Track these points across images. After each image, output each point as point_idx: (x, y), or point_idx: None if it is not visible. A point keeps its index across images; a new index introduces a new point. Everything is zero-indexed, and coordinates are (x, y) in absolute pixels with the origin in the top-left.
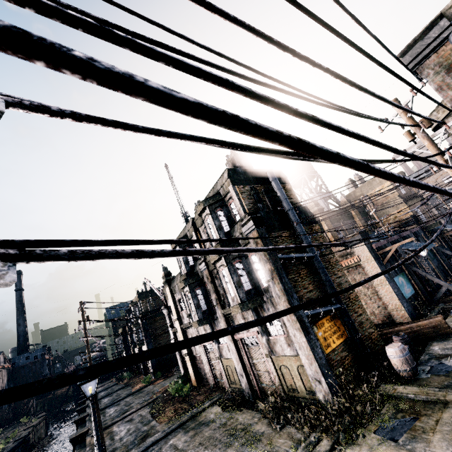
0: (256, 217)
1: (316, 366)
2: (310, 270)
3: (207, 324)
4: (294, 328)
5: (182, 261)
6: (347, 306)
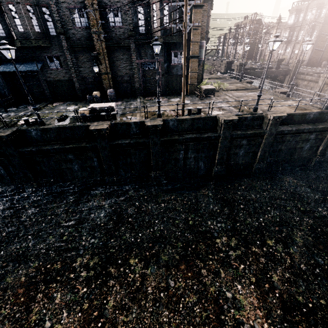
0: (325, 20)
1: (308, 58)
2: (326, 39)
3: (285, 44)
4: (310, 50)
5: (293, 19)
6: (326, 52)
